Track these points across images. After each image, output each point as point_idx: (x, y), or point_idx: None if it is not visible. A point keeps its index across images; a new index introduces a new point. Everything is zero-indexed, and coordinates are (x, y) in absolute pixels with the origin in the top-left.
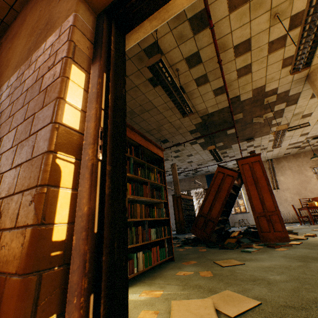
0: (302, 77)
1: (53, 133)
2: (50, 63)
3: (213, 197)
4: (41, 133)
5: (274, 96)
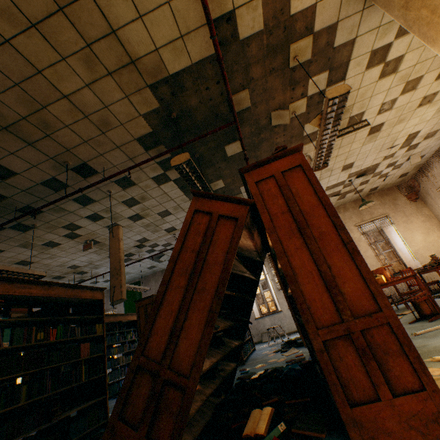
0: None
1: None
2: None
3: (183, 292)
4: None
5: (308, 42)
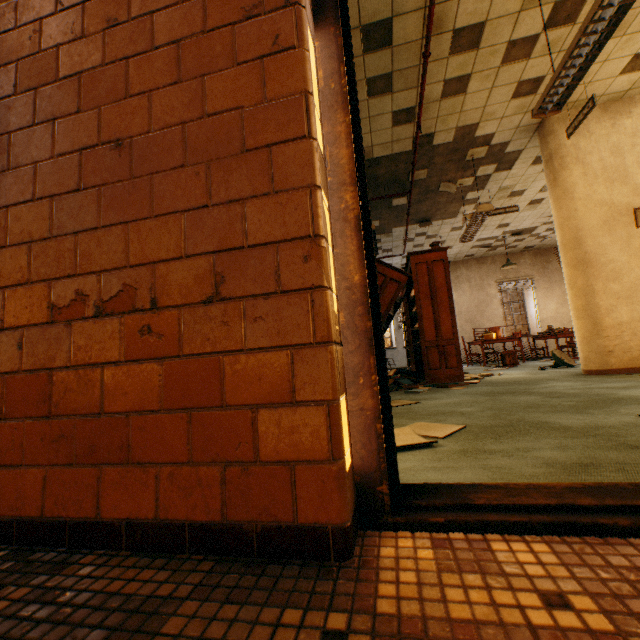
0: (533, 124)
1: (314, 157)
2: (246, 1)
3: None
4: (283, 152)
5: (485, 149)
